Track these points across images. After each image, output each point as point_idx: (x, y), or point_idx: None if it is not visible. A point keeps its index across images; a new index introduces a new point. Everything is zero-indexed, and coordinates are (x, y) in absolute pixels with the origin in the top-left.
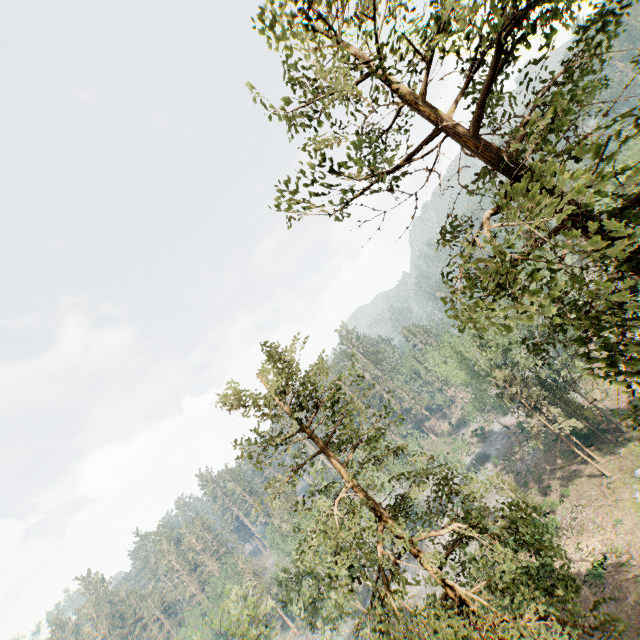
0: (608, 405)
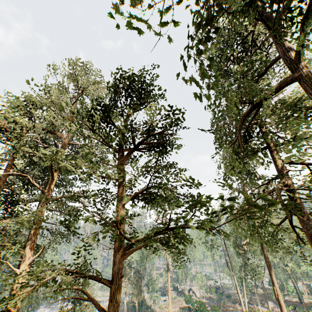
0: (158, 310)
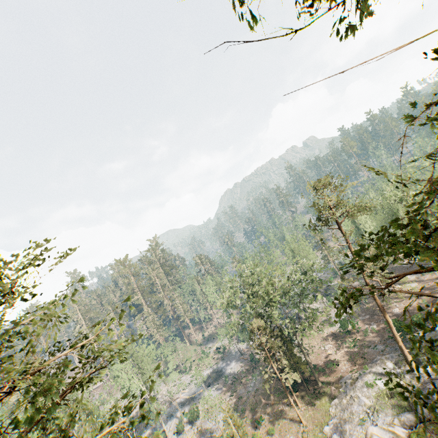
0: (312, 360)
